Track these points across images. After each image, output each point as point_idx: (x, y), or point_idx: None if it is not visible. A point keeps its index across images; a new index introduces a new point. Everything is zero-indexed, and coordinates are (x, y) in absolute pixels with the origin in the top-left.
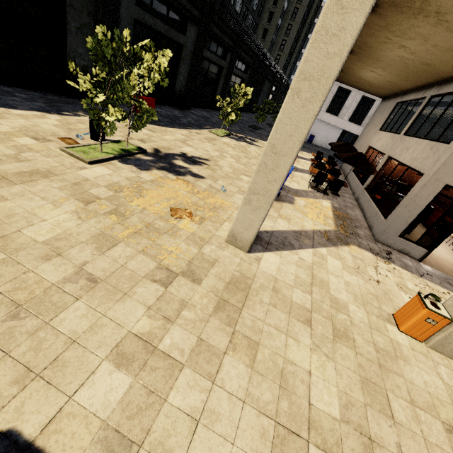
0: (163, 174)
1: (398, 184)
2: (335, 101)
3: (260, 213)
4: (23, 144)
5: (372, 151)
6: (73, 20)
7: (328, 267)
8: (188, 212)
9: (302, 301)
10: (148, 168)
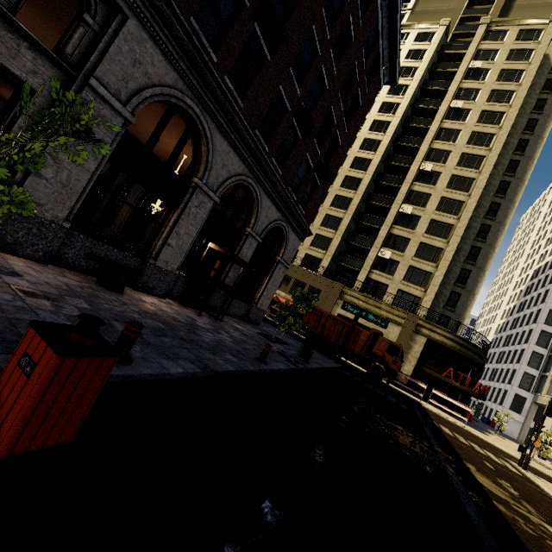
0: None
1: None
2: (515, 402)
3: None
4: None
5: None
6: None
7: None
8: None
9: None
10: None
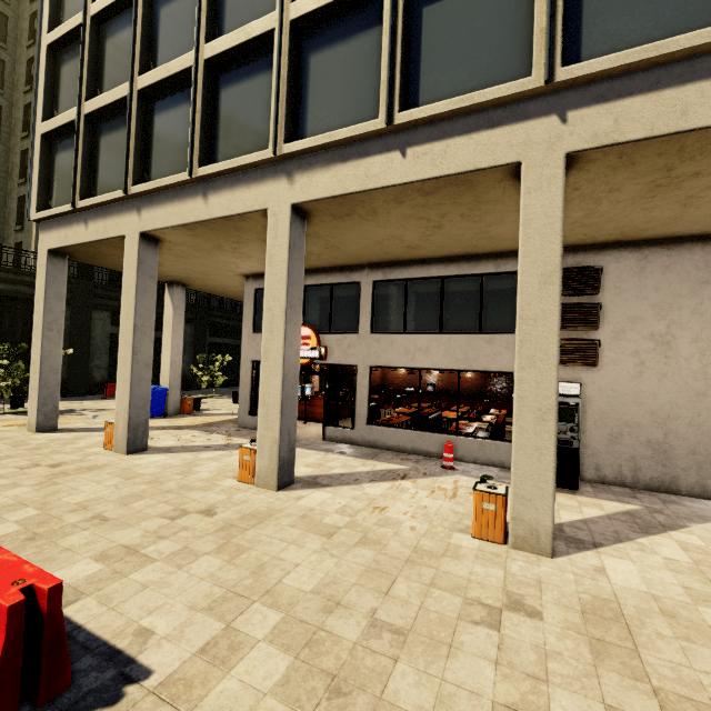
0: None
1: (405, 391)
2: None
3: (36, 401)
4: None
5: (400, 371)
6: None
7: None
8: (24, 425)
9: (35, 443)
10: None
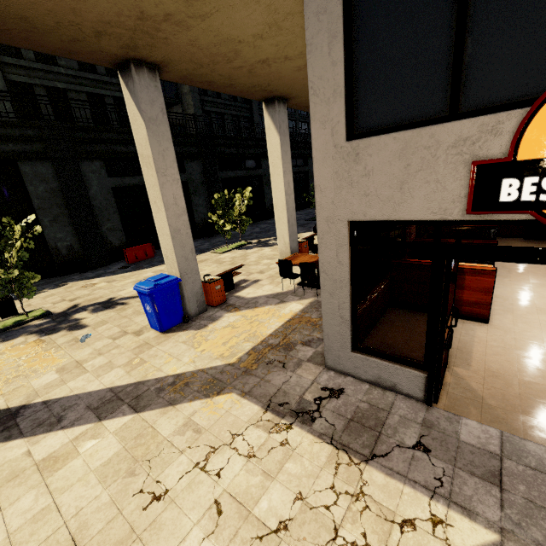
0: (25, 339)
1: None
2: None
3: None
4: None
5: None
6: (46, 217)
7: (62, 468)
8: None
9: None
10: (16, 337)
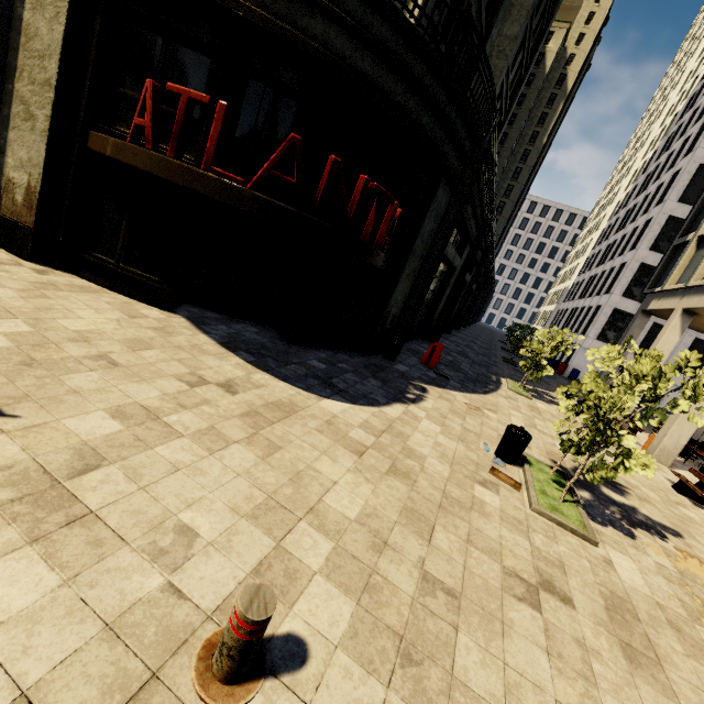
0: (654, 541)
1: None
2: (610, 326)
3: None
4: (497, 507)
5: None
6: (408, 267)
7: None
8: None
9: None
10: (627, 529)
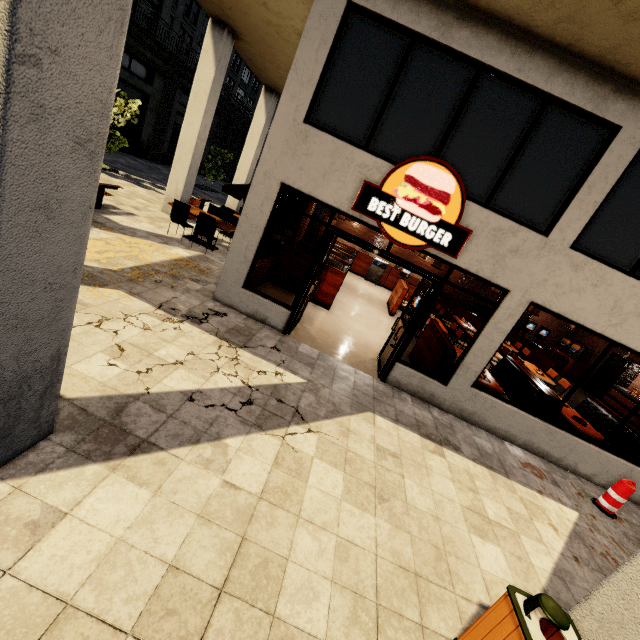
0: None
1: (377, 262)
2: None
3: None
4: None
5: (358, 224)
6: None
7: None
8: None
9: None
10: None
